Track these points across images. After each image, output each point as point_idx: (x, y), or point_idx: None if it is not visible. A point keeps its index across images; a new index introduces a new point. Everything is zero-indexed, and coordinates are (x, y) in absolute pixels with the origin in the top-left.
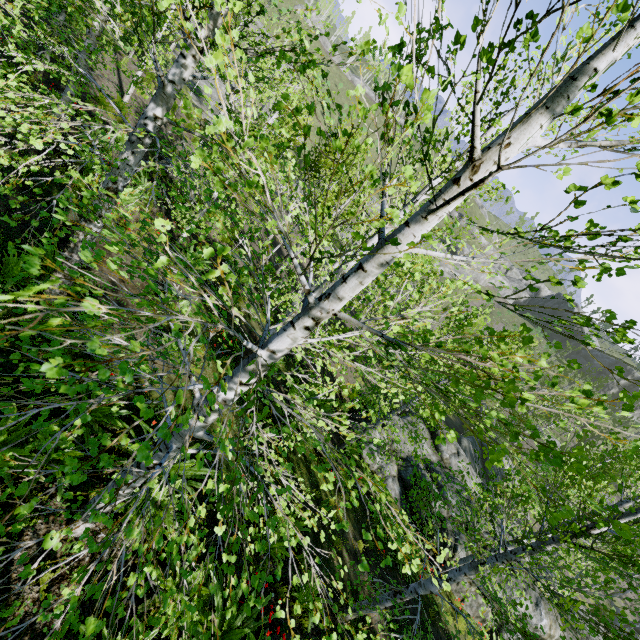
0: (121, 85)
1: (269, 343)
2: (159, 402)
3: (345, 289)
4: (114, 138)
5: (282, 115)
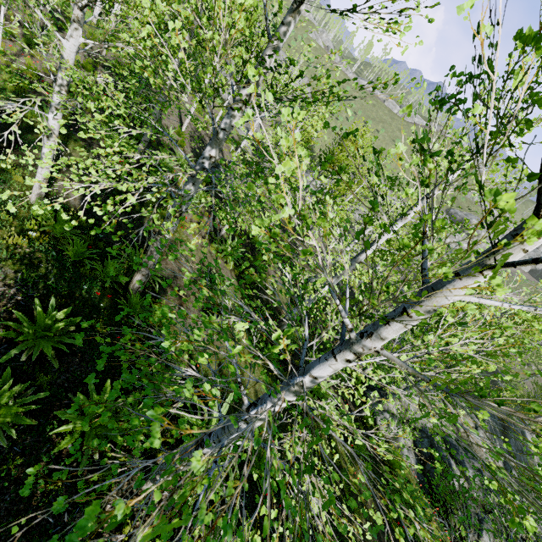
0: (181, 117)
1: (311, 369)
2: (206, 372)
3: (388, 331)
4: (176, 159)
5: (303, 129)
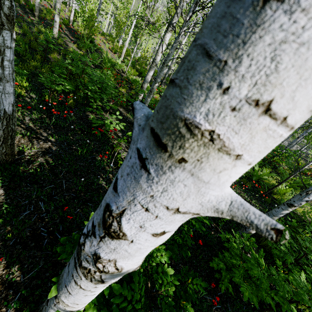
0: None
1: None
2: None
3: None
4: None
5: None
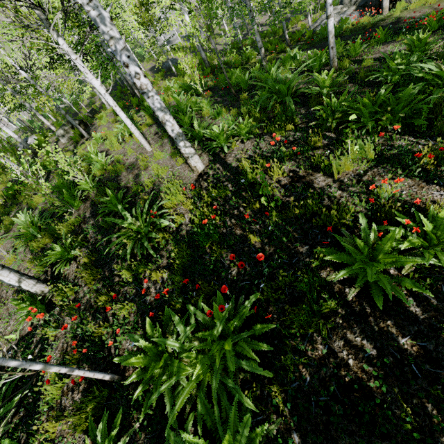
0: None
1: None
2: None
3: None
4: None
5: None
